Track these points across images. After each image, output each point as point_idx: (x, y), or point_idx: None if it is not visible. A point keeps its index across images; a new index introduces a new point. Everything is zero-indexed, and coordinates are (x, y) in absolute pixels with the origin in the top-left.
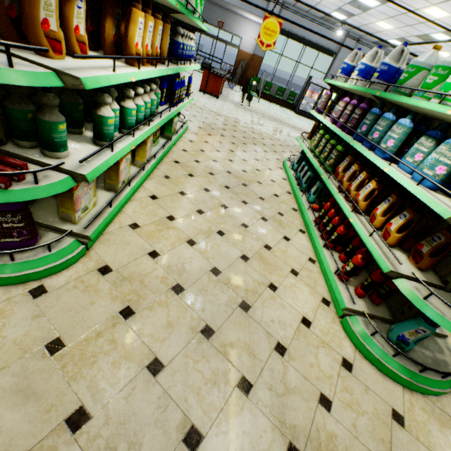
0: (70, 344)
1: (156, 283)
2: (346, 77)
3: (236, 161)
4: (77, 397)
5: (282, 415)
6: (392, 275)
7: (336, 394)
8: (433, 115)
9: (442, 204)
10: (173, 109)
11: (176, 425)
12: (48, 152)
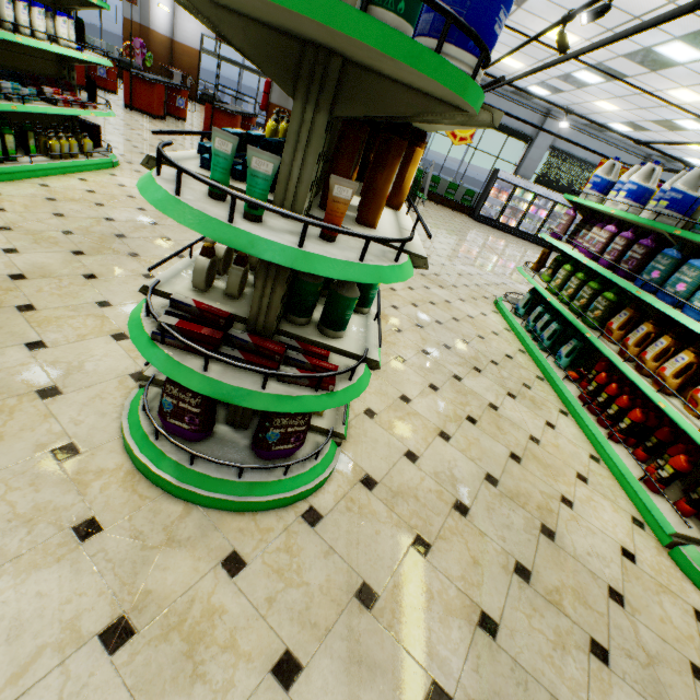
0: (381, 594)
1: (433, 500)
2: (606, 198)
3: (438, 303)
4: (424, 670)
5: (660, 695)
6: None
7: None
8: None
9: None
10: None
11: None
12: (331, 332)
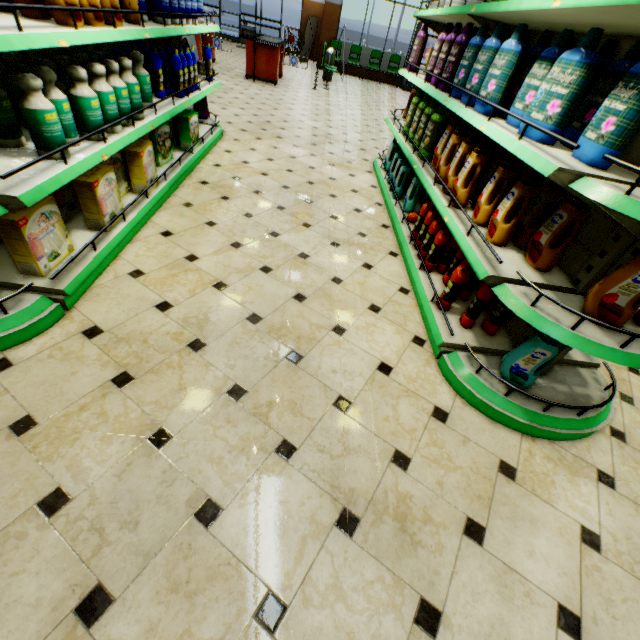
0: (43, 423)
1: (165, 341)
2: None
3: (298, 170)
4: (54, 479)
5: (337, 479)
6: (494, 283)
7: (418, 450)
8: (554, 24)
9: (549, 157)
10: (181, 101)
11: (186, 499)
12: None
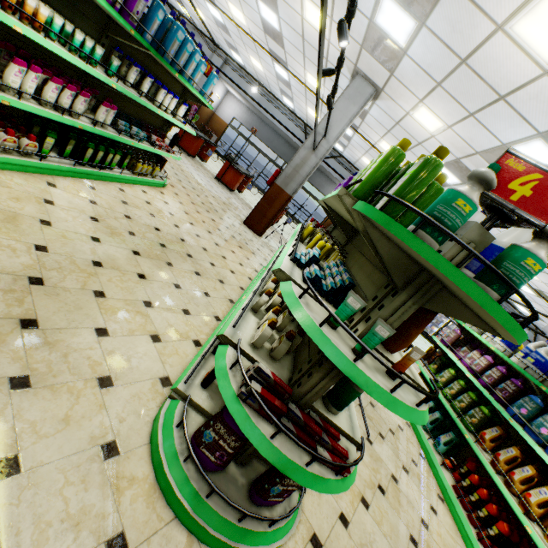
0: None
1: None
2: (487, 335)
3: None
4: None
5: None
6: None
7: None
8: None
9: None
10: None
11: None
12: (334, 409)
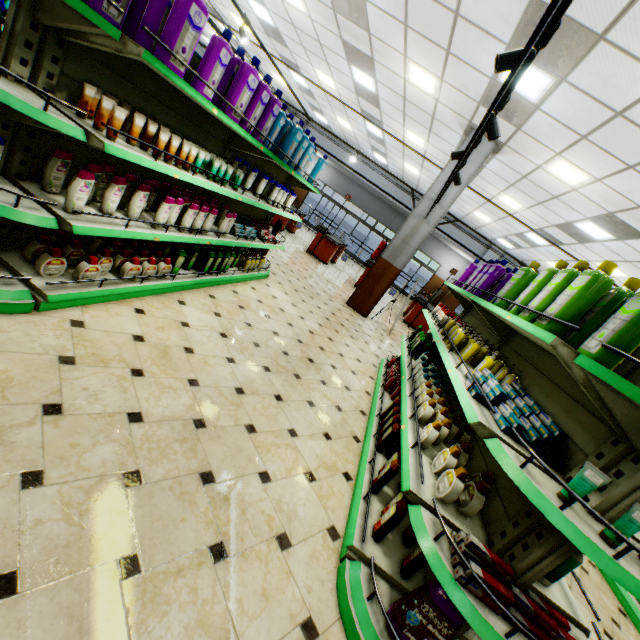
0: None
1: None
2: None
3: None
4: None
5: None
6: None
7: None
8: None
9: None
10: None
11: None
12: (547, 580)
